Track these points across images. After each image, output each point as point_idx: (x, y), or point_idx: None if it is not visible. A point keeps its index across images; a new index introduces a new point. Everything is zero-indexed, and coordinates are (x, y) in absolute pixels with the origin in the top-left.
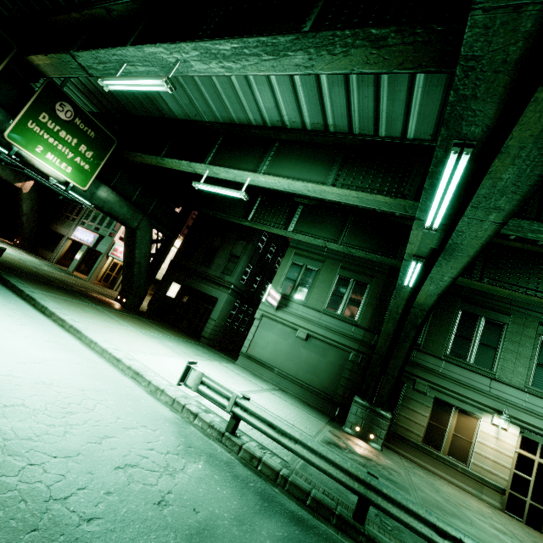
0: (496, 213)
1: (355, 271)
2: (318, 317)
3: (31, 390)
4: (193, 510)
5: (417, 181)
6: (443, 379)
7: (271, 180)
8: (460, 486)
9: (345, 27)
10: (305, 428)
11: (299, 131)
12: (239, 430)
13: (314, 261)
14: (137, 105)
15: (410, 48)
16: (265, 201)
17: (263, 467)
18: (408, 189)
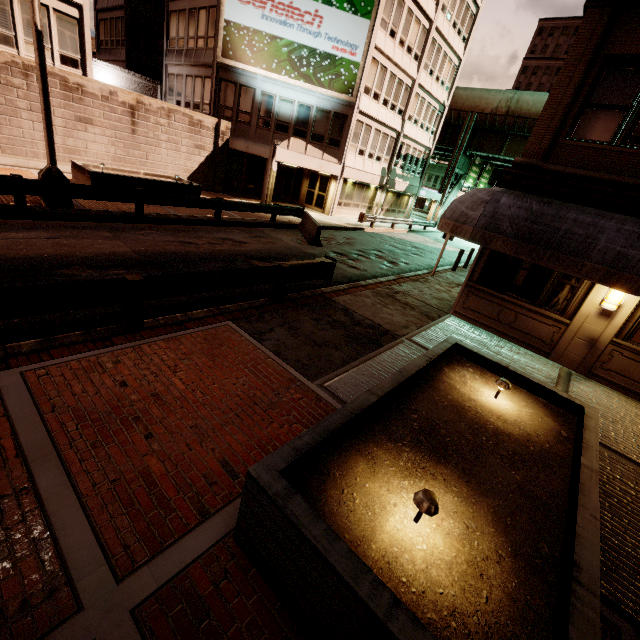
0: None
1: None
2: None
3: None
4: None
5: None
6: None
7: None
8: None
9: None
10: None
11: None
12: None
13: None
14: None
15: None
16: None
17: None
18: None
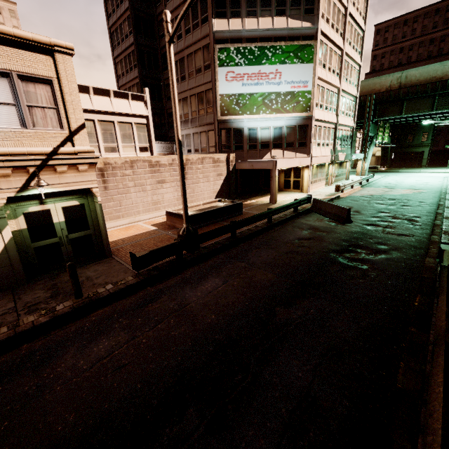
0: None
1: None
2: None
3: None
4: None
5: None
6: None
7: None
8: None
9: None
10: None
11: None
12: None
13: None
14: None
15: None
16: None
17: None
18: None
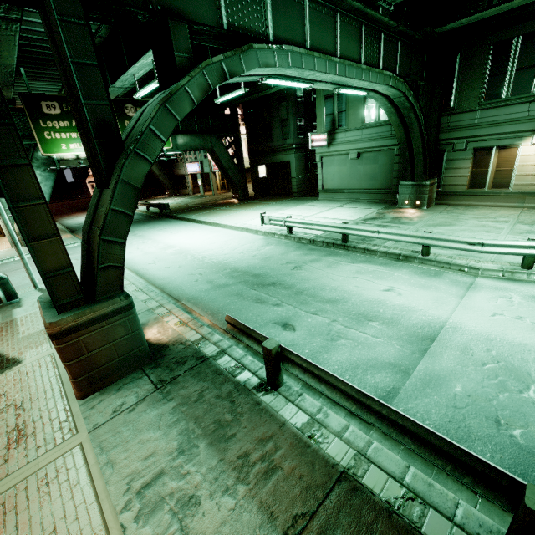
0: (315, 74)
1: None
2: (360, 135)
3: (209, 246)
4: (265, 255)
5: None
6: (479, 129)
7: None
8: (503, 206)
9: None
10: (351, 218)
11: None
12: (296, 232)
13: None
14: None
15: None
16: None
17: (304, 240)
18: None
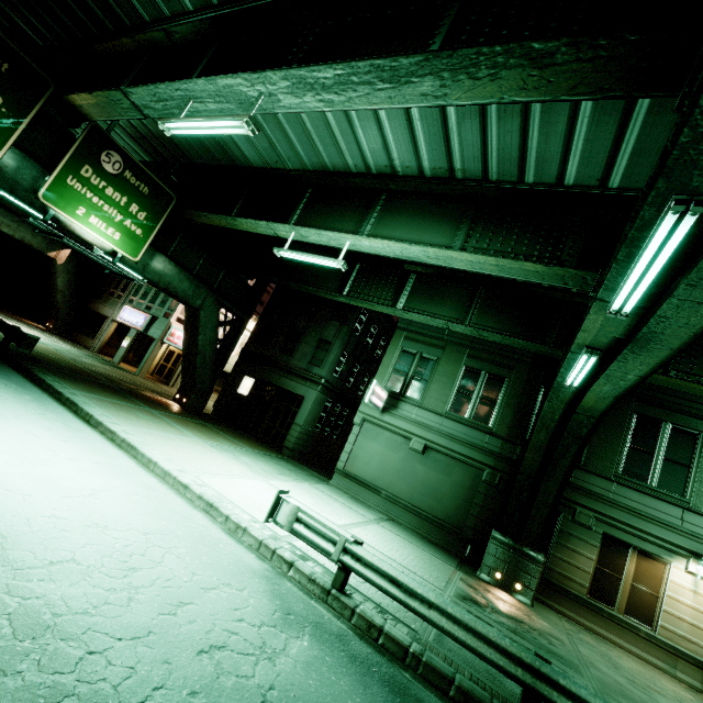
0: None
1: (487, 360)
2: (439, 423)
3: (82, 537)
4: None
5: (580, 241)
6: (614, 508)
7: (378, 244)
8: (644, 658)
9: (495, 42)
10: (430, 577)
11: (414, 179)
12: (349, 585)
13: (431, 348)
14: (201, 151)
15: (587, 67)
16: (366, 269)
17: (386, 640)
18: (567, 253)
